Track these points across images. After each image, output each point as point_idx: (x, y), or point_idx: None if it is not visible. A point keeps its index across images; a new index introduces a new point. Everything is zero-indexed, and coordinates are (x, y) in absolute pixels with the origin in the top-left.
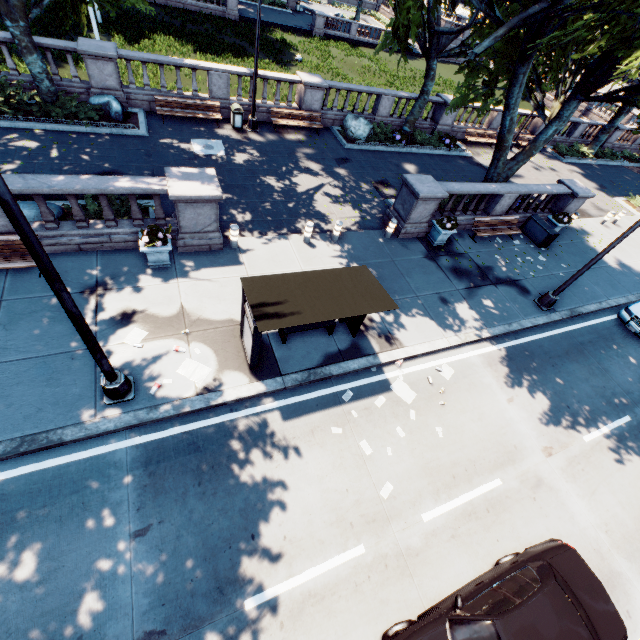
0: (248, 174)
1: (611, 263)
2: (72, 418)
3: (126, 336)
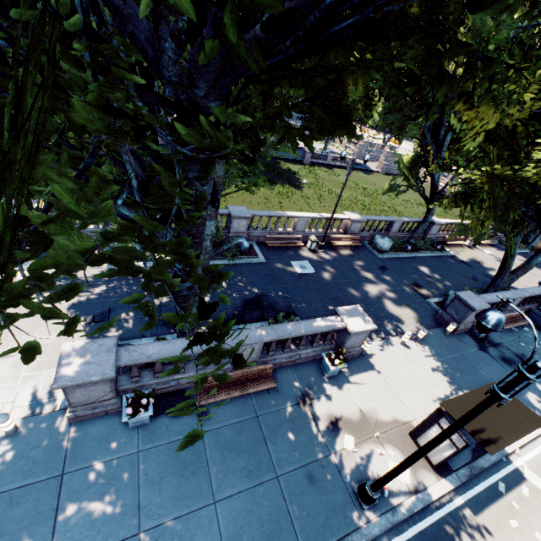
0: (336, 287)
1: None
2: (350, 524)
3: (343, 442)
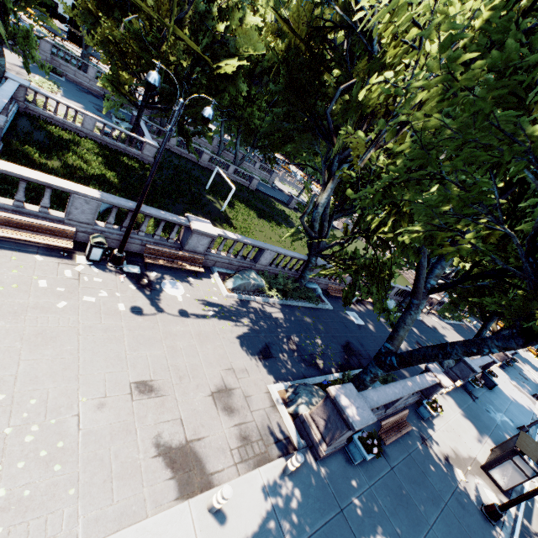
0: (382, 340)
1: (511, 398)
2: (494, 537)
3: (458, 474)
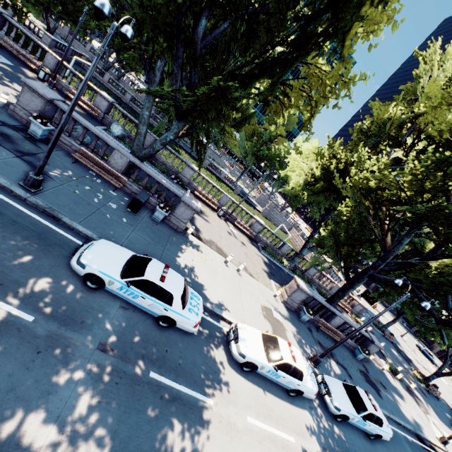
0: None
1: (182, 260)
2: None
3: None
